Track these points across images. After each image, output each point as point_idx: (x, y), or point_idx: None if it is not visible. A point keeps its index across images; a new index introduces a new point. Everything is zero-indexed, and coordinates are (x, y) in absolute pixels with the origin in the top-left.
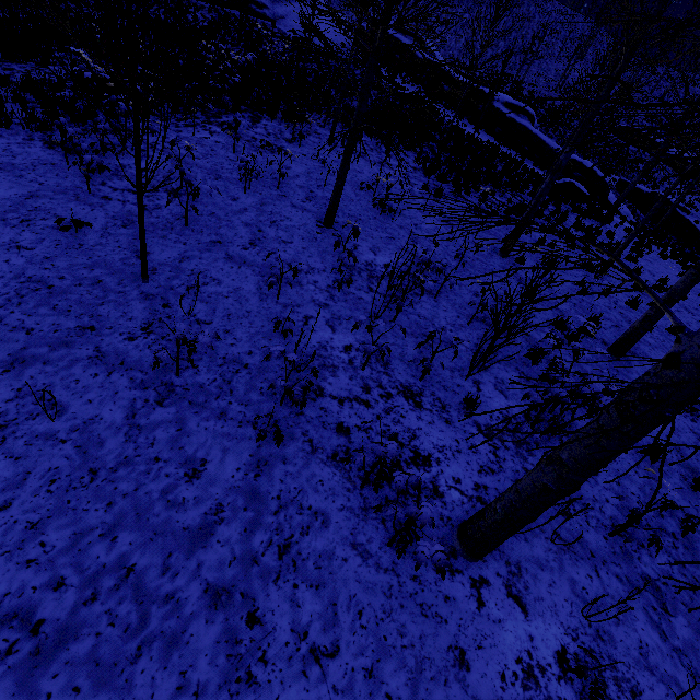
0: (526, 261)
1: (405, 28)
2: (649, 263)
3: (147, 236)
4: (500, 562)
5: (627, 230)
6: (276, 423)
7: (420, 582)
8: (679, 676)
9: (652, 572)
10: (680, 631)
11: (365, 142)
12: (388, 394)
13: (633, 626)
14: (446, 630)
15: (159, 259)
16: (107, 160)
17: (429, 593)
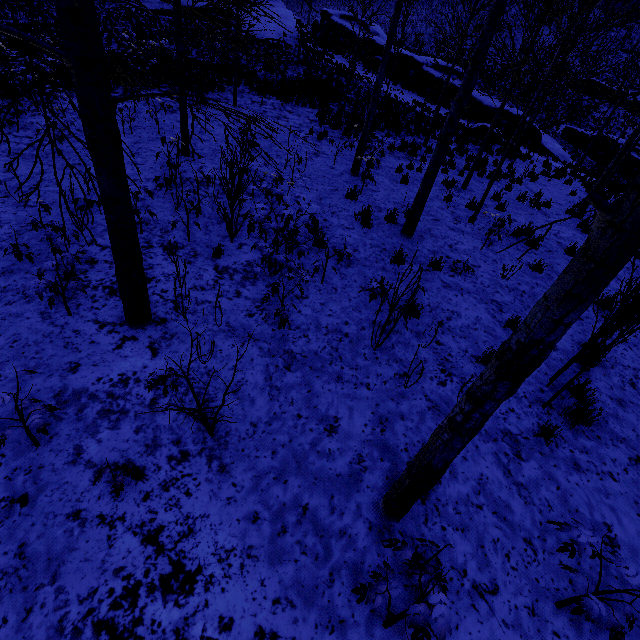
0: (378, 179)
1: (349, 15)
2: (541, 185)
3: (22, 161)
4: (158, 332)
5: (544, 165)
6: (38, 255)
7: (78, 333)
8: (259, 398)
9: (298, 350)
10: (289, 379)
11: (272, 104)
12: (150, 246)
13: (245, 371)
14: (76, 355)
15: (21, 173)
16: (21, 120)
17: (80, 339)
